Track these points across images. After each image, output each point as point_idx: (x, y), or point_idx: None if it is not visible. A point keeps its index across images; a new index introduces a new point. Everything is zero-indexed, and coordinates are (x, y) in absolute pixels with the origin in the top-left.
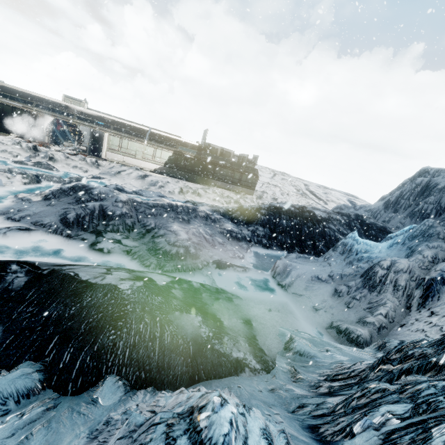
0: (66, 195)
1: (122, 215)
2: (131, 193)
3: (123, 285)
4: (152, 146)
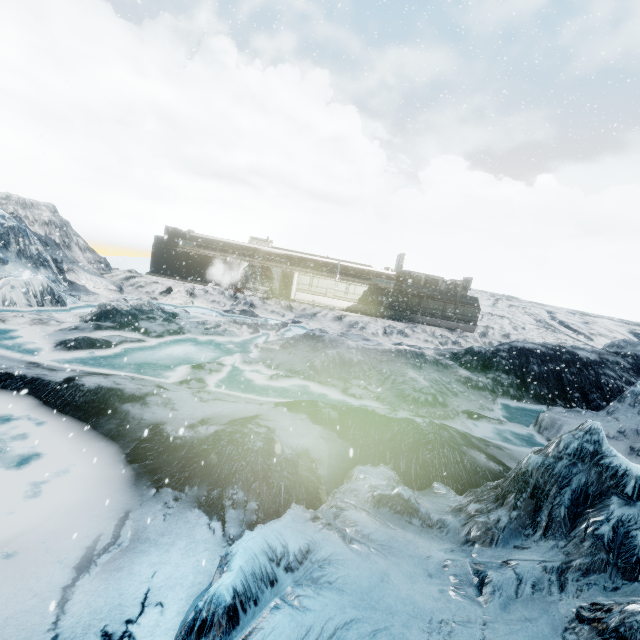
0: (300, 344)
1: (359, 362)
2: None
3: (417, 419)
4: (345, 281)
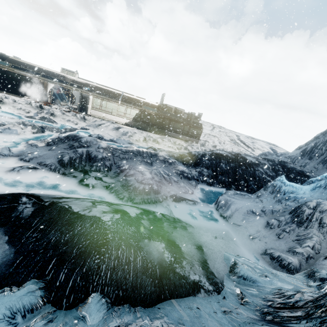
0: (62, 142)
1: (102, 159)
2: (108, 141)
3: (105, 217)
4: (124, 105)
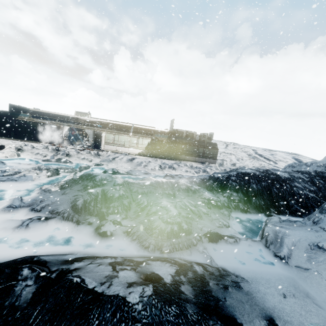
0: (76, 184)
1: (119, 197)
2: (123, 174)
3: (132, 296)
4: (136, 136)
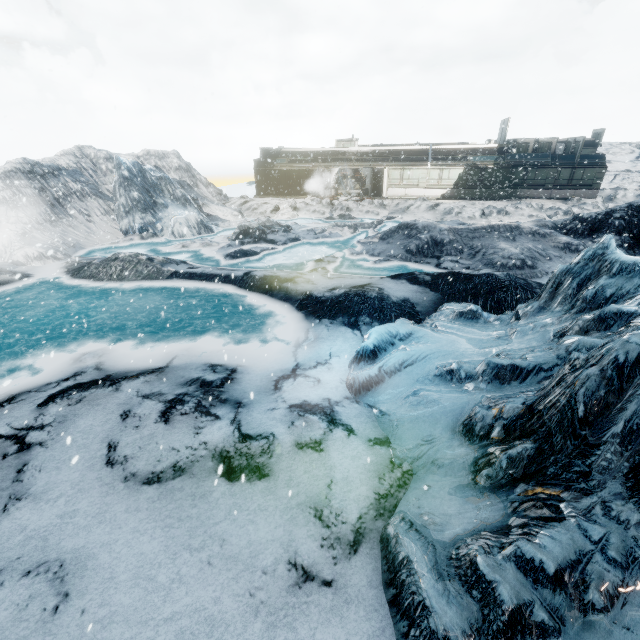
0: (396, 234)
1: (450, 241)
2: None
3: (496, 273)
4: (437, 167)
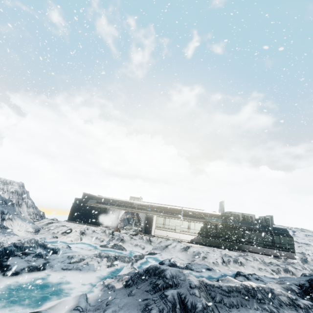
0: (142, 280)
1: (204, 310)
2: (182, 268)
3: None
4: (187, 220)
